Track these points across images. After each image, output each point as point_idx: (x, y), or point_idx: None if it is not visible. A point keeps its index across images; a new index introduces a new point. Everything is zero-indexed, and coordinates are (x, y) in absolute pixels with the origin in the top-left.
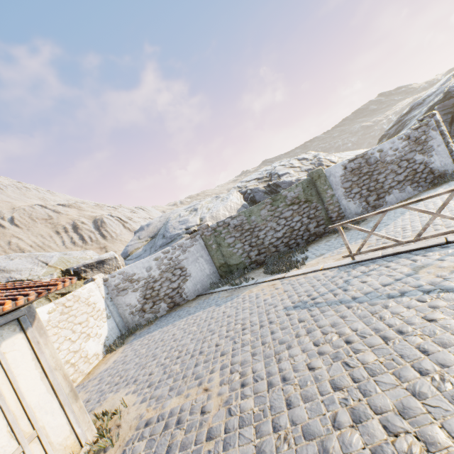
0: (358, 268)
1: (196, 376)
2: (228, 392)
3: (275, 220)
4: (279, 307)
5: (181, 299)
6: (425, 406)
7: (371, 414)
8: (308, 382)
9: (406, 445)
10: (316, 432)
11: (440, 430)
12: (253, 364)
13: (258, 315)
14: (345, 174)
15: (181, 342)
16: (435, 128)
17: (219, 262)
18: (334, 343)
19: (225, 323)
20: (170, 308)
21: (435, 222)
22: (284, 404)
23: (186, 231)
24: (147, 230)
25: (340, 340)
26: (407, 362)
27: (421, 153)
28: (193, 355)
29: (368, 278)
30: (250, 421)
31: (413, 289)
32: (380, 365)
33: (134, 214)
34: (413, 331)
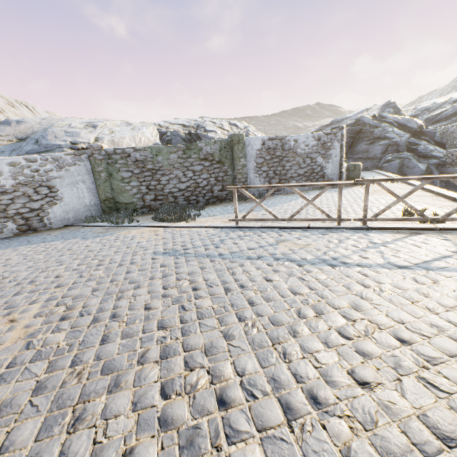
0: (237, 232)
1: (8, 305)
2: (40, 325)
3: (183, 170)
4: (149, 251)
5: (42, 224)
6: (229, 346)
7: (180, 351)
8: (137, 320)
9: (196, 378)
10: (117, 367)
11: (230, 366)
12: (88, 300)
13: (123, 254)
14: (261, 150)
15: (12, 269)
16: (339, 140)
17: (105, 195)
18: (182, 289)
19: (81, 256)
20: (21, 232)
21: (309, 212)
22: (99, 340)
23: (71, 145)
24: (16, 128)
25: (189, 287)
26: (234, 310)
27: (322, 157)
28: (20, 283)
29: (240, 241)
30: (48, 356)
31: (269, 255)
32: (211, 311)
33: (10, 108)
34: (251, 287)
